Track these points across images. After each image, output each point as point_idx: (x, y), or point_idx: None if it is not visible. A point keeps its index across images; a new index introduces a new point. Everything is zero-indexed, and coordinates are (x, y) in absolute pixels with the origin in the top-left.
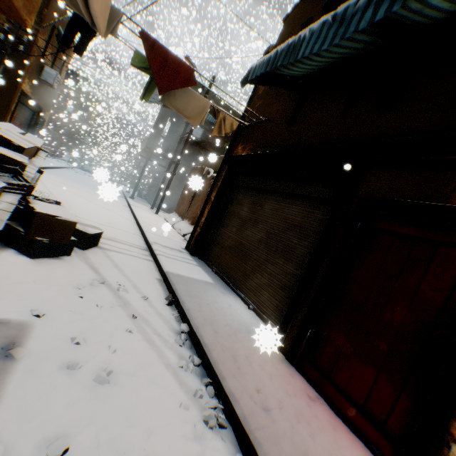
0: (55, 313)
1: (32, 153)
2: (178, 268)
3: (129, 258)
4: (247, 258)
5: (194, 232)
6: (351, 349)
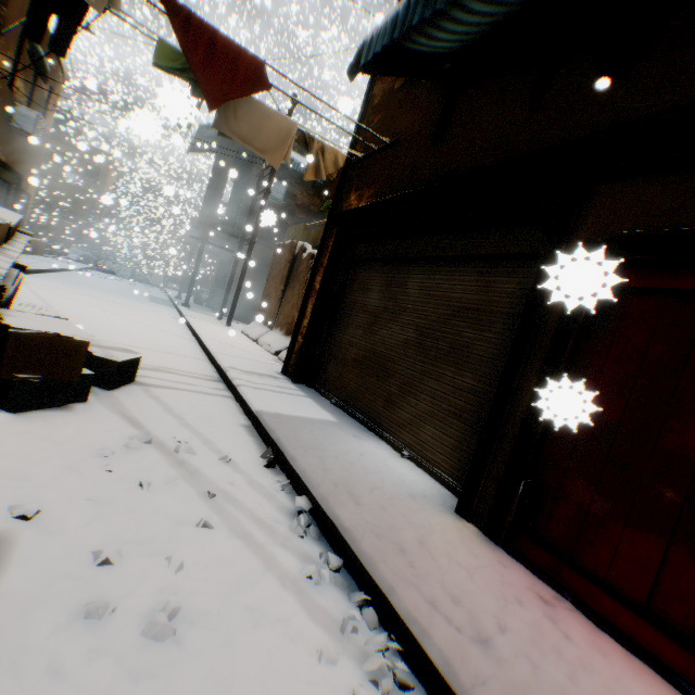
0: (59, 508)
1: (0, 235)
2: (275, 403)
3: (191, 396)
4: (388, 375)
5: (293, 345)
6: (606, 506)
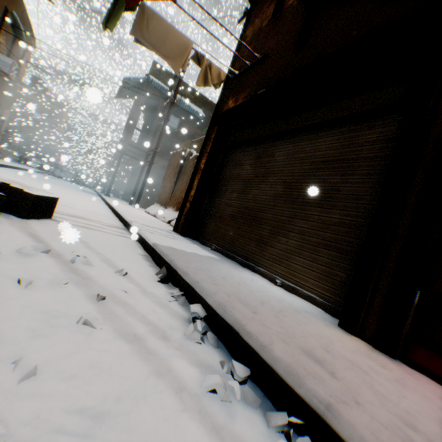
0: None
1: None
2: (169, 242)
3: (99, 233)
4: (260, 222)
5: (182, 209)
6: None
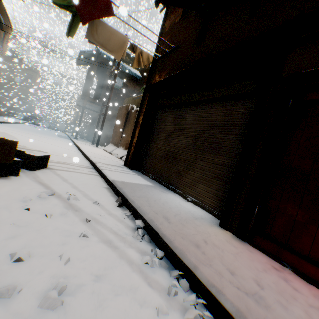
0: None
1: None
2: (121, 177)
3: (77, 175)
4: (178, 161)
5: (129, 151)
6: (306, 216)
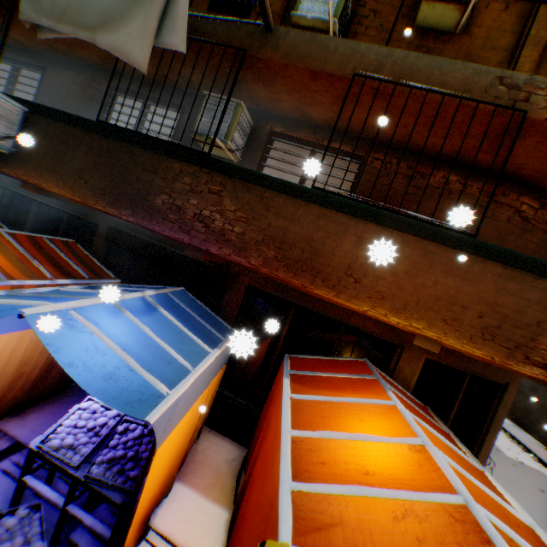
0: None
1: None
2: None
3: None
4: (530, 415)
5: None
6: None
